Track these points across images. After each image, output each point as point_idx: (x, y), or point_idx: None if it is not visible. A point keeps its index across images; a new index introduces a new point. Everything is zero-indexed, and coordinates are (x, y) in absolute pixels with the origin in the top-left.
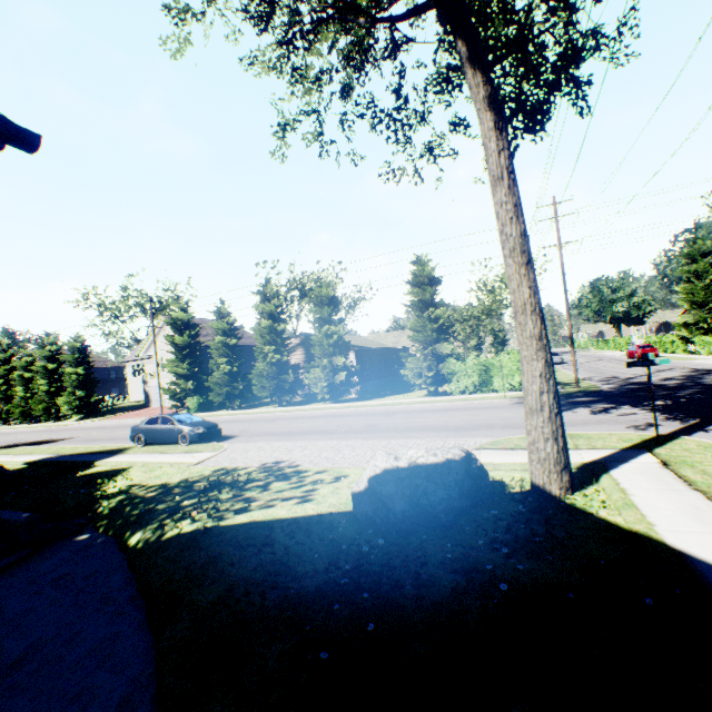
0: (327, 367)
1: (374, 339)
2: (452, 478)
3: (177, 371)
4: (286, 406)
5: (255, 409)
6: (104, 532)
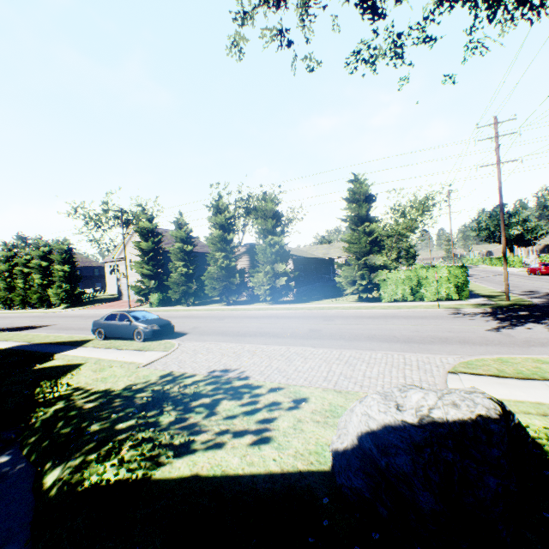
0: (269, 273)
1: (306, 251)
2: (500, 454)
3: (142, 271)
4: (232, 305)
5: (206, 307)
6: (26, 455)
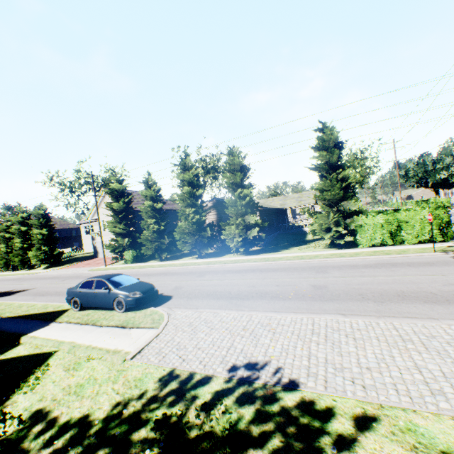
0: (240, 225)
1: (264, 203)
2: None
3: (115, 230)
4: (204, 257)
5: (179, 261)
6: None
